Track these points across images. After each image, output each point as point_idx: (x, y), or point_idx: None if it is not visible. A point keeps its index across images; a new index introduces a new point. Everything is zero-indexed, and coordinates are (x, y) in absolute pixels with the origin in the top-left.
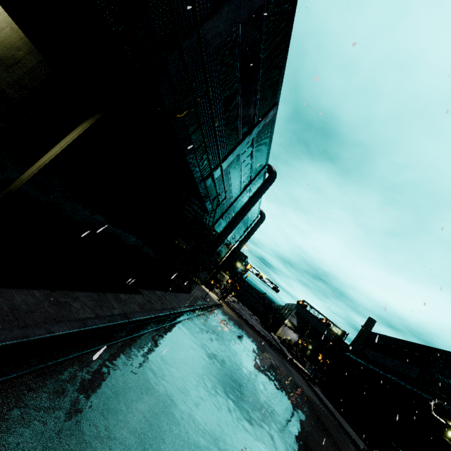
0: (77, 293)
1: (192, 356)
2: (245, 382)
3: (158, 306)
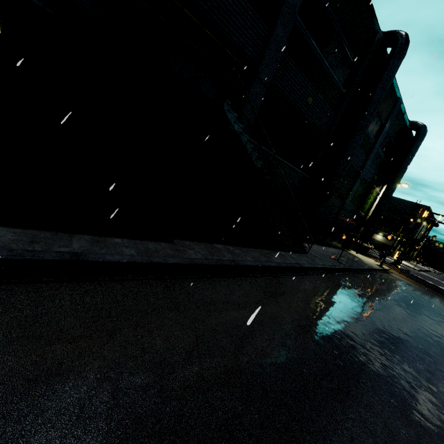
0: (6, 229)
1: (224, 320)
2: (377, 381)
3: (194, 256)
